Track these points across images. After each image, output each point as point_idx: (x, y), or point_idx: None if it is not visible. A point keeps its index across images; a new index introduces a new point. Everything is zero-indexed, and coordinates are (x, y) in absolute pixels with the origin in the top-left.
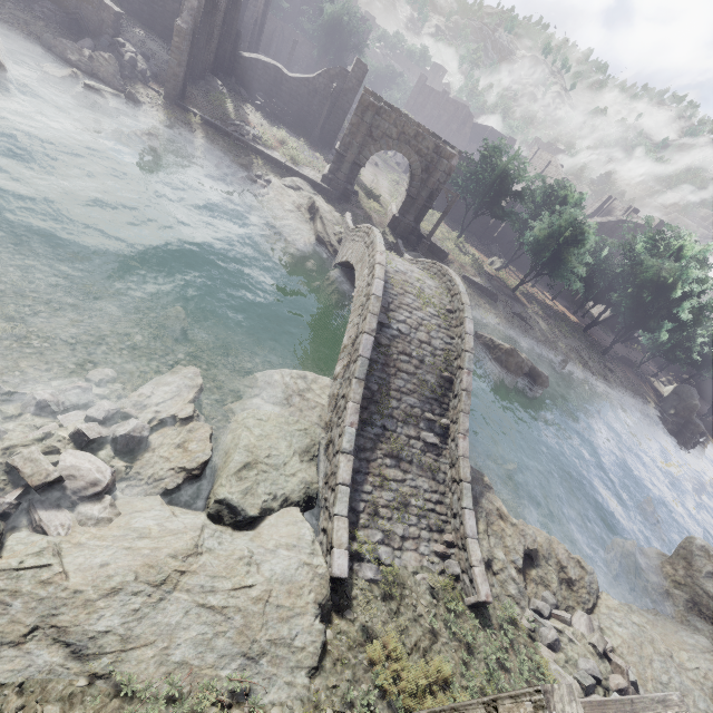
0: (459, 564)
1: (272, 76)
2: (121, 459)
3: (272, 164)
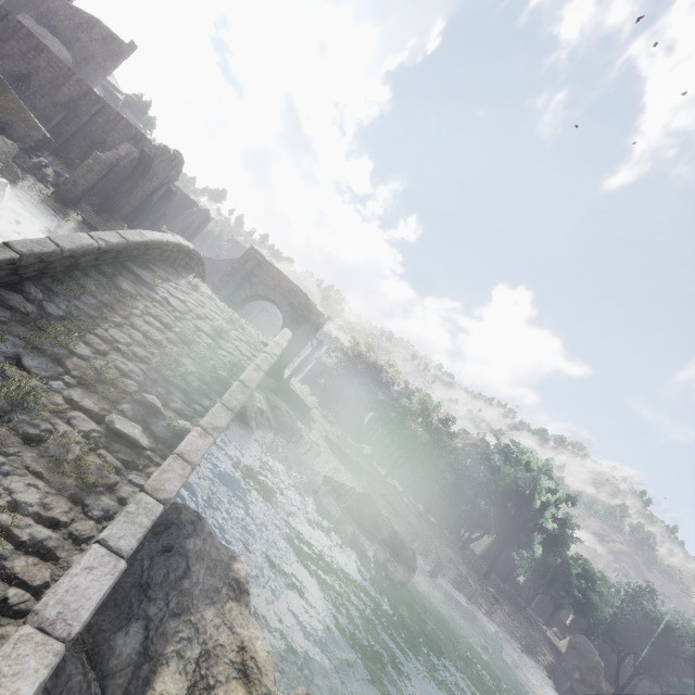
0: None
1: None
2: None
3: None
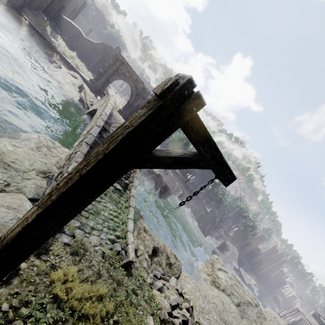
0: (121, 246)
1: (76, 32)
2: None
3: (65, 62)
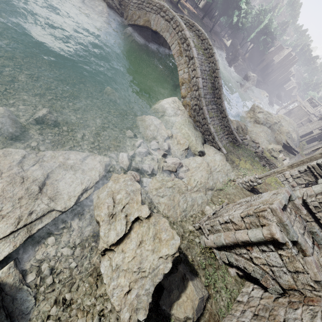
0: (231, 138)
1: None
2: (170, 155)
3: None
